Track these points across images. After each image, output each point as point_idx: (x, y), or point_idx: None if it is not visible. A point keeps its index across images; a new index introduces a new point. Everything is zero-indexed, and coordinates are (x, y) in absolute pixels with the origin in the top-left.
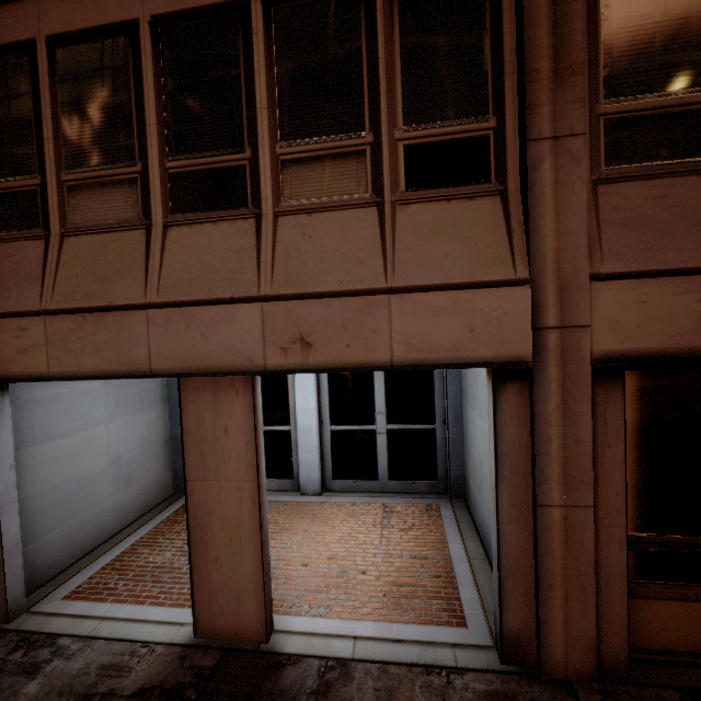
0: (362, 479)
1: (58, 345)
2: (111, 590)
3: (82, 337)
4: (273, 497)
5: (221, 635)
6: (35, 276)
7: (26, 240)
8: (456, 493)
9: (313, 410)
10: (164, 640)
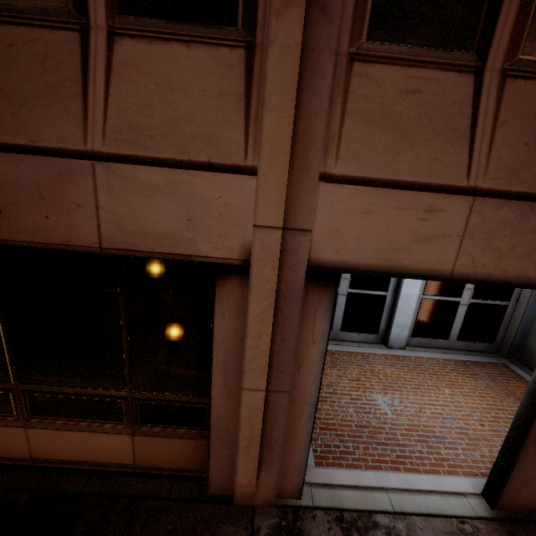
0: (435, 338)
1: (479, 239)
2: (351, 455)
3: (517, 233)
4: (367, 349)
5: (519, 508)
6: (459, 133)
7: (443, 69)
8: (511, 354)
9: (419, 282)
10: (470, 513)
